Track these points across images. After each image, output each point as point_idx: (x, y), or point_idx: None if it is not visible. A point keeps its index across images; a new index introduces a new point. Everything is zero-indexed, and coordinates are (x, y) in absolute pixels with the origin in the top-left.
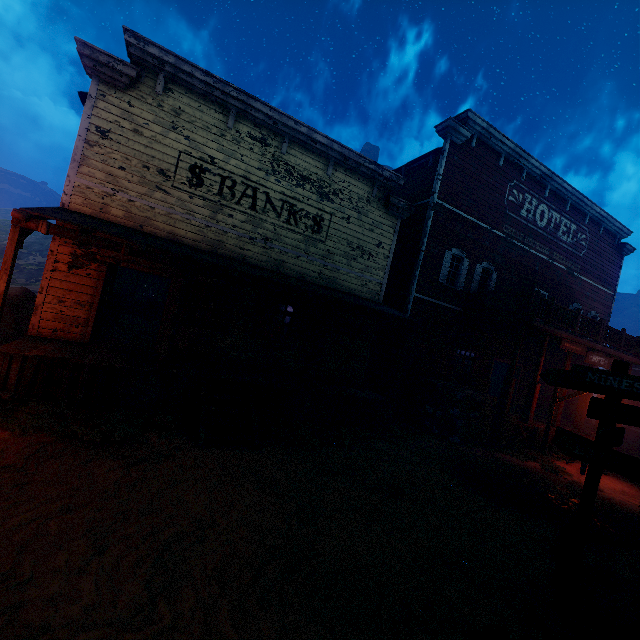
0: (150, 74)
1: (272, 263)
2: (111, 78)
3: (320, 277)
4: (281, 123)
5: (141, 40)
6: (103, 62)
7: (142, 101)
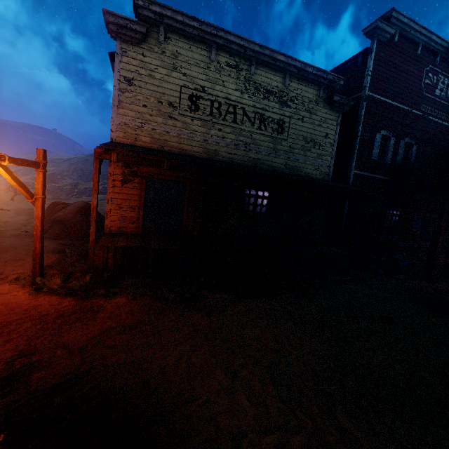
0: (153, 28)
1: (251, 161)
2: (129, 37)
3: (285, 167)
4: (249, 49)
5: (146, 1)
6: (123, 25)
7: (151, 51)
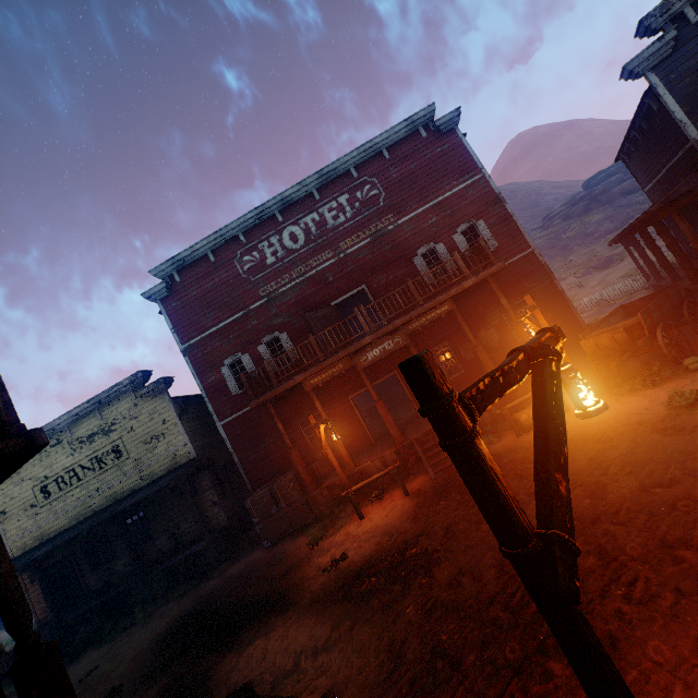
0: None
1: (110, 499)
2: None
3: (143, 480)
4: (56, 426)
5: None
6: None
7: (6, 483)
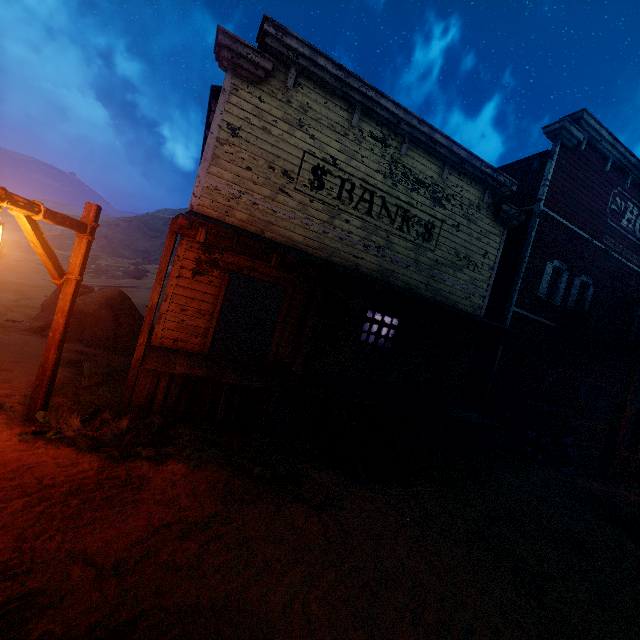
0: (281, 67)
1: (383, 273)
2: (246, 71)
3: (427, 288)
4: (404, 122)
5: (279, 30)
6: (242, 53)
7: (272, 96)
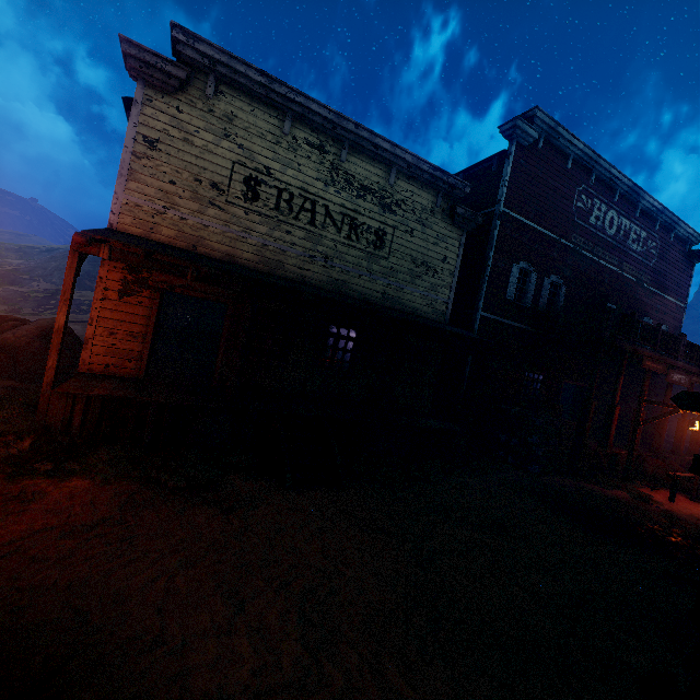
0: (199, 75)
1: (333, 284)
2: (158, 81)
3: (383, 297)
4: (340, 127)
5: (190, 36)
6: (150, 63)
7: (191, 106)
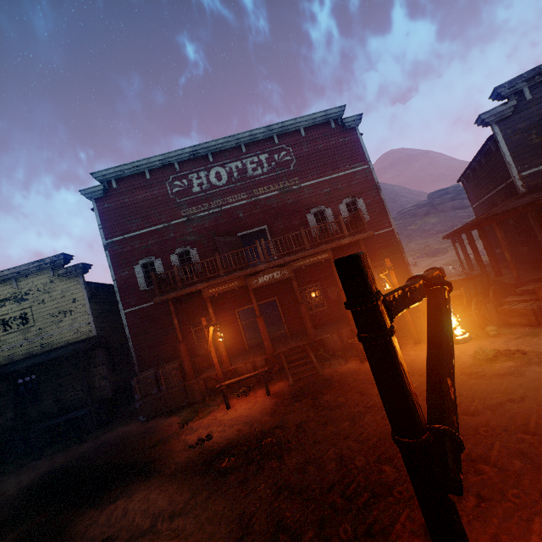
0: None
1: (7, 359)
2: None
3: (43, 347)
4: None
5: None
6: None
7: None
